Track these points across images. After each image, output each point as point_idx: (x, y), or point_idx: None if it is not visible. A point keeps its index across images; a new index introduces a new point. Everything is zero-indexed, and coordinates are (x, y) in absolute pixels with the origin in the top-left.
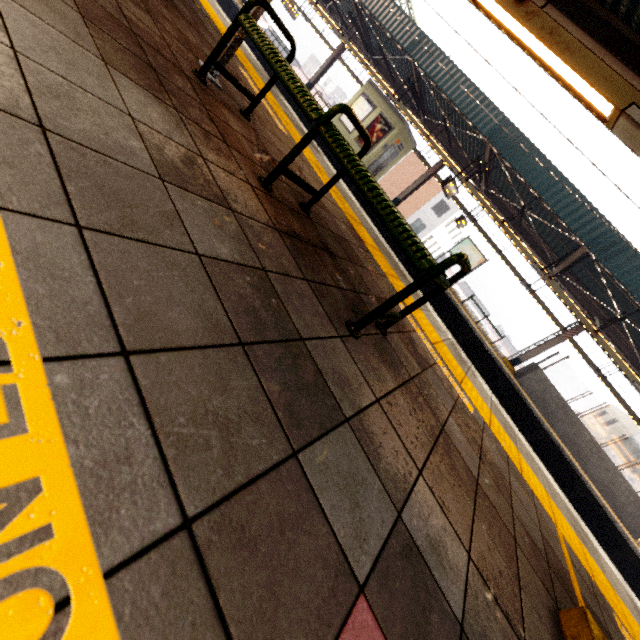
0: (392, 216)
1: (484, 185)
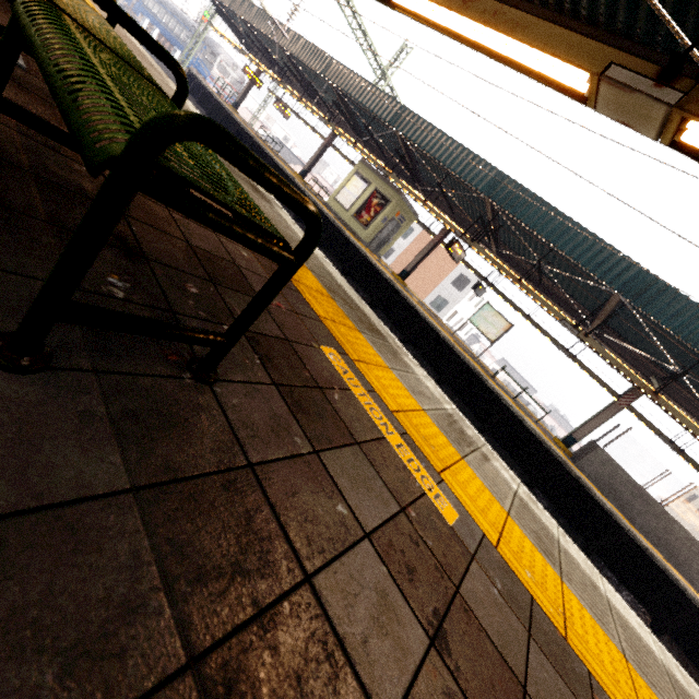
0: (79, 85)
1: (494, 246)
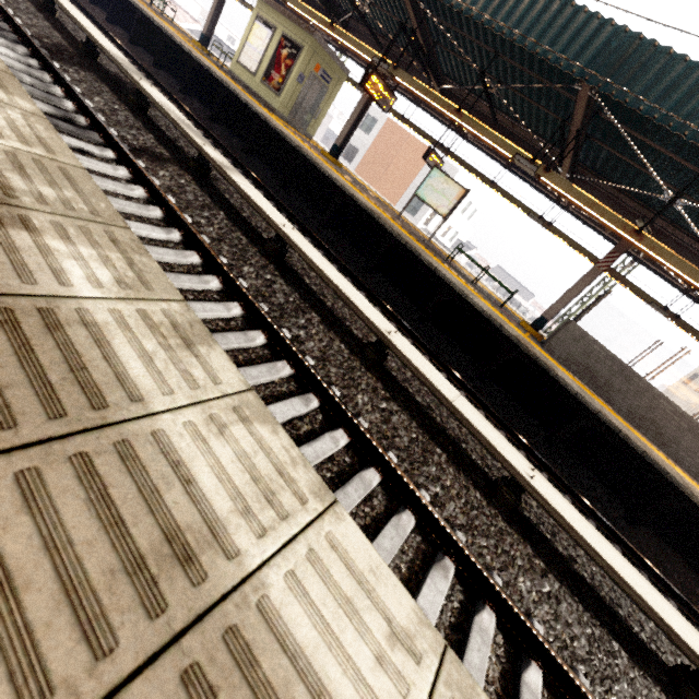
0: None
1: (435, 82)
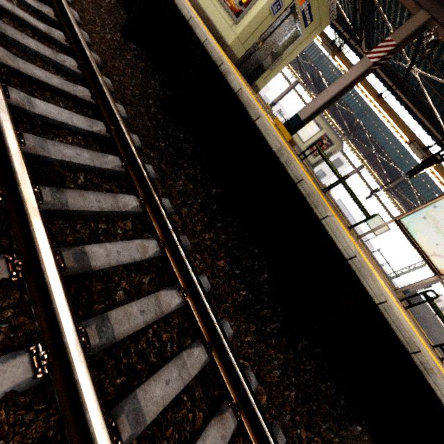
0: None
1: (392, 186)
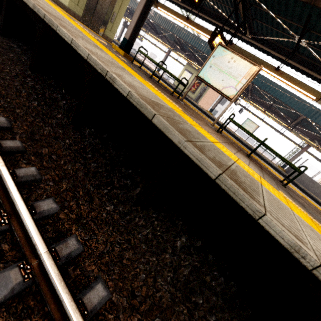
0: (288, 162)
1: (250, 95)
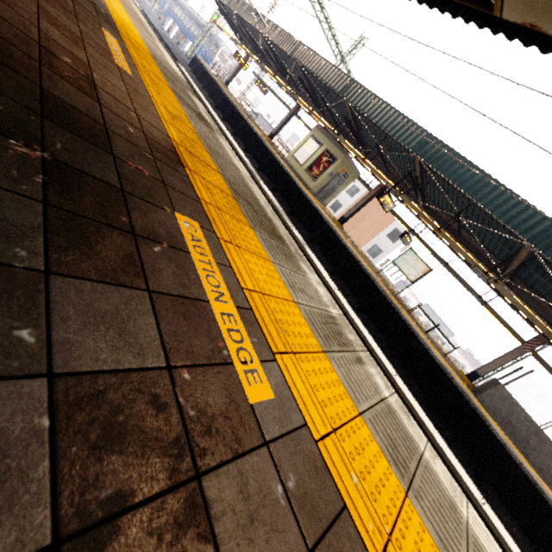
0: None
1: (421, 200)
